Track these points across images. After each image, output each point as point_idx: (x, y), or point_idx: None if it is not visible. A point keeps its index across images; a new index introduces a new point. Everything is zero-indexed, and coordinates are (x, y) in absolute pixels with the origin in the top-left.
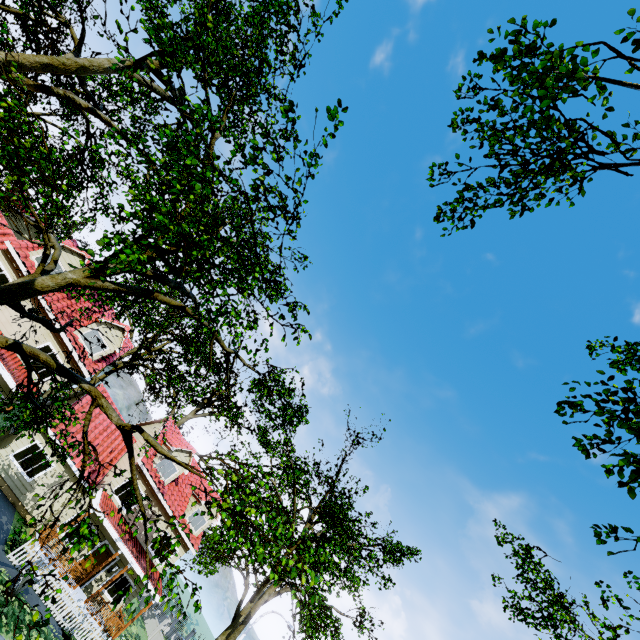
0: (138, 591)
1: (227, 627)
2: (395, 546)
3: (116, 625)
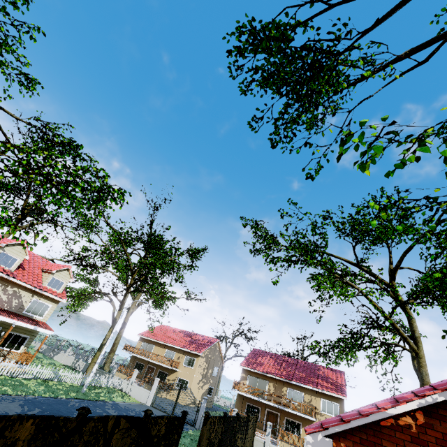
0: (33, 338)
1: (110, 327)
2: (195, 251)
3: (26, 358)
